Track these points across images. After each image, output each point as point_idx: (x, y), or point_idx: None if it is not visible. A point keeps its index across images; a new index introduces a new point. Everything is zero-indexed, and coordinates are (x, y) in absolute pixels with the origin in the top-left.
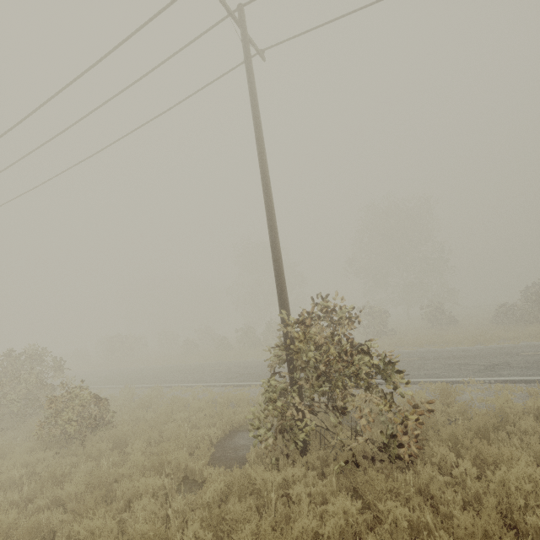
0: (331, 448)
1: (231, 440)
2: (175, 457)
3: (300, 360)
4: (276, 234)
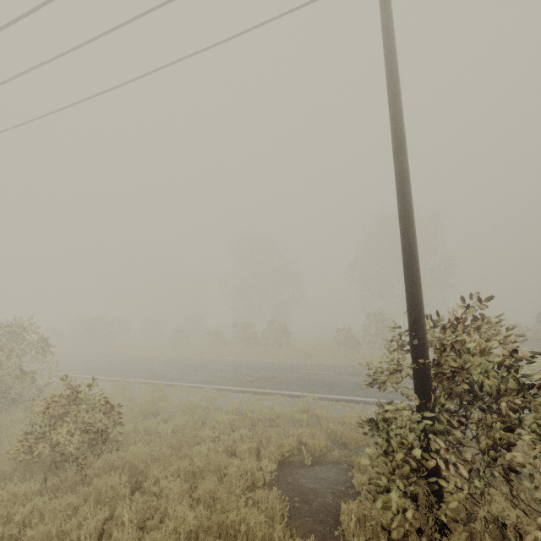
0: (476, 521)
1: (287, 477)
2: (240, 517)
3: (455, 392)
4: (412, 204)
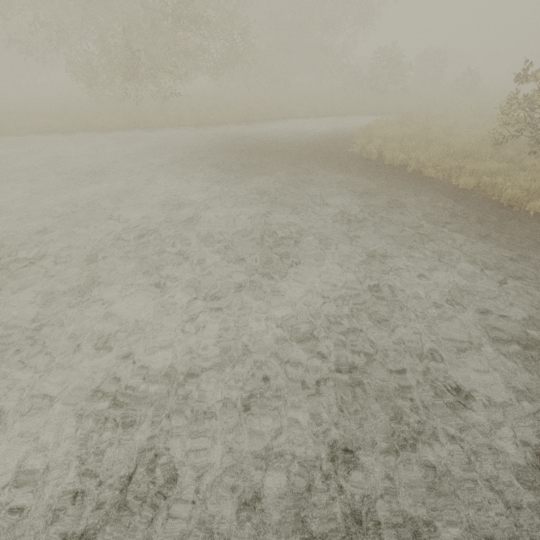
0: None
1: None
2: None
3: None
4: None
